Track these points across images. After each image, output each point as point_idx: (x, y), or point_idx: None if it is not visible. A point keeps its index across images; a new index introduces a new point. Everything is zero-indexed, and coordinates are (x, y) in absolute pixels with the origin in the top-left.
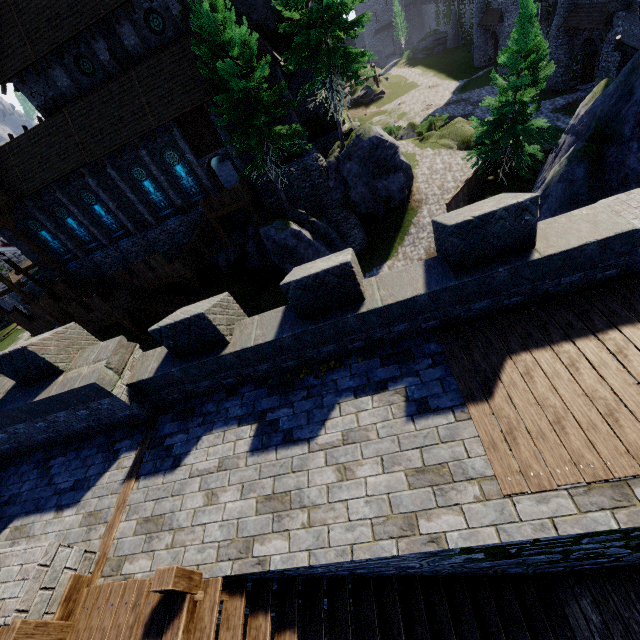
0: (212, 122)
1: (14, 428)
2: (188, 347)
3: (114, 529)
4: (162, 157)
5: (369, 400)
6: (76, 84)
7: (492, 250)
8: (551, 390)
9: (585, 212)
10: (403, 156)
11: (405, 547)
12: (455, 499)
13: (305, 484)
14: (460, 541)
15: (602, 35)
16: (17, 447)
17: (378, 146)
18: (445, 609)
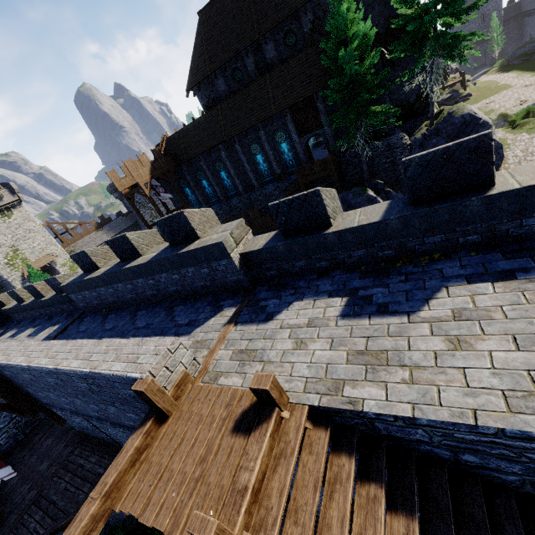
0: (317, 109)
1: (159, 276)
2: (295, 226)
3: (214, 353)
4: (274, 137)
5: (488, 286)
6: (229, 89)
7: None
8: None
9: None
10: (495, 135)
11: None
12: None
13: (405, 347)
14: None
15: None
16: (156, 295)
17: (470, 123)
18: None
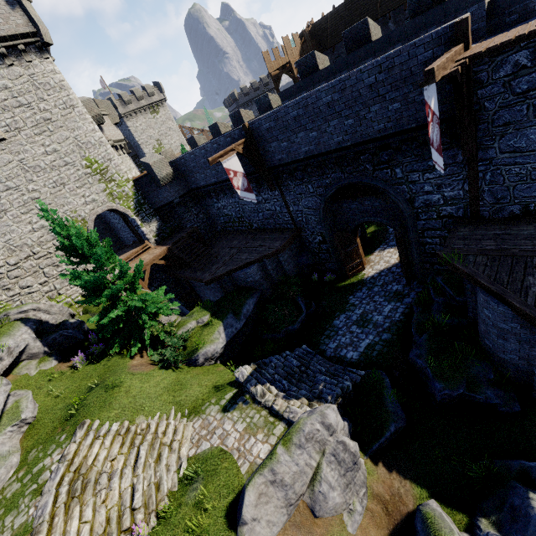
0: None
1: (392, 49)
2: None
3: None
4: None
5: None
6: None
7: None
8: None
9: None
10: None
11: None
12: None
13: None
14: None
15: None
16: None
17: None
18: None
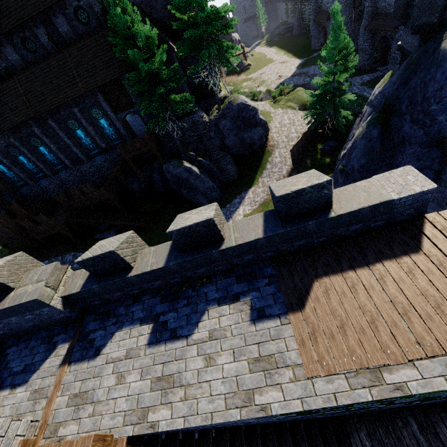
0: (126, 89)
1: None
2: (104, 271)
3: (52, 402)
4: (90, 113)
5: (227, 308)
6: (23, 58)
7: (305, 210)
8: (339, 304)
9: (364, 184)
10: (261, 115)
11: (245, 414)
12: (278, 380)
13: (183, 369)
14: (279, 409)
15: (392, 35)
16: None
17: (244, 109)
18: (275, 446)
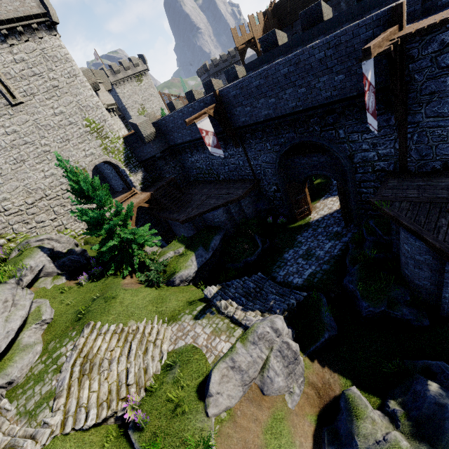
0: None
1: (341, 28)
2: None
3: None
4: None
5: None
6: None
7: None
8: None
9: None
10: None
11: None
12: None
13: None
14: None
15: None
16: None
17: None
18: None
